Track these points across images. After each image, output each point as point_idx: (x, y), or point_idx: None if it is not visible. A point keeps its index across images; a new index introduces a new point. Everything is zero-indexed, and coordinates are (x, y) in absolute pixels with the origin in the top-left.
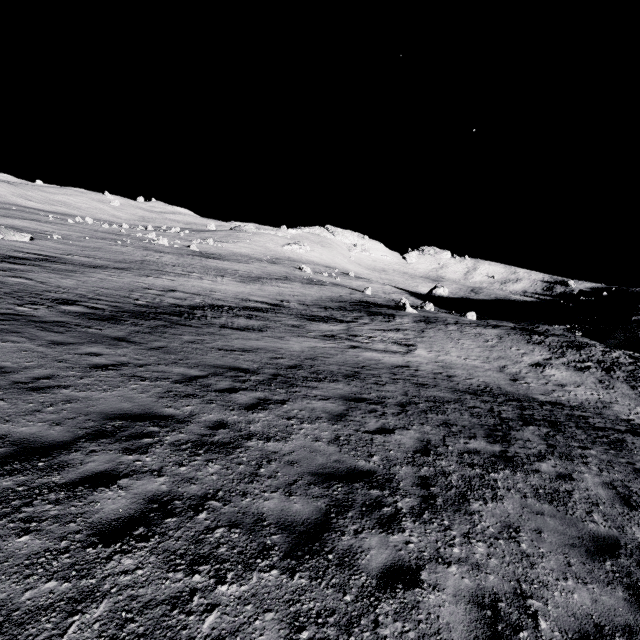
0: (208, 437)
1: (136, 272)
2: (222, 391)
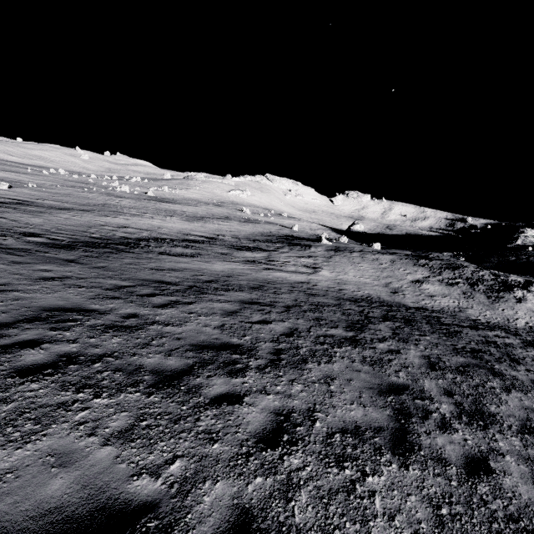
0: (120, 323)
1: (97, 213)
2: (143, 295)
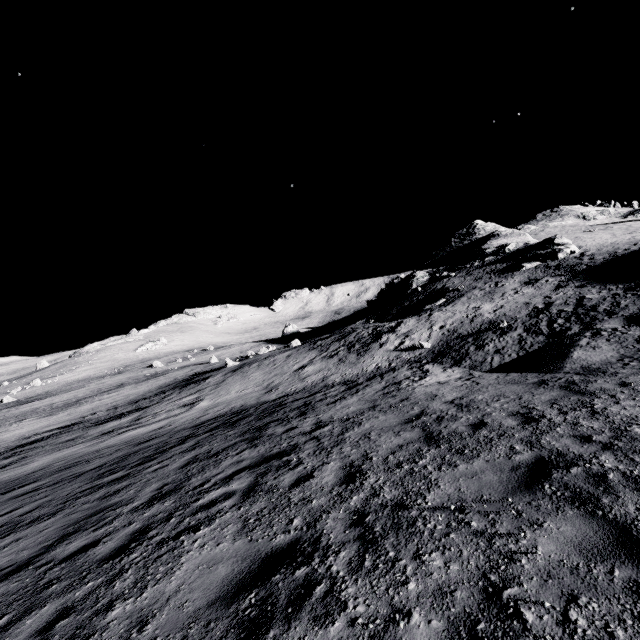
0: None
1: None
2: None
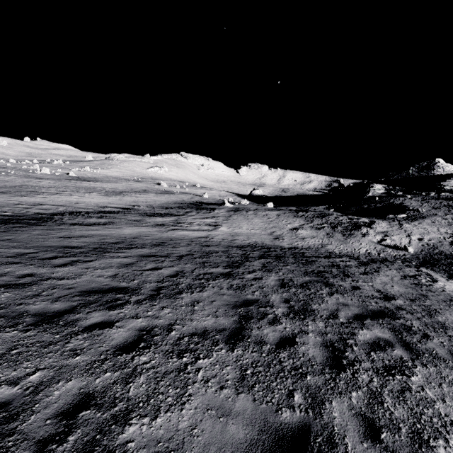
0: (13, 282)
1: (13, 194)
2: (44, 259)
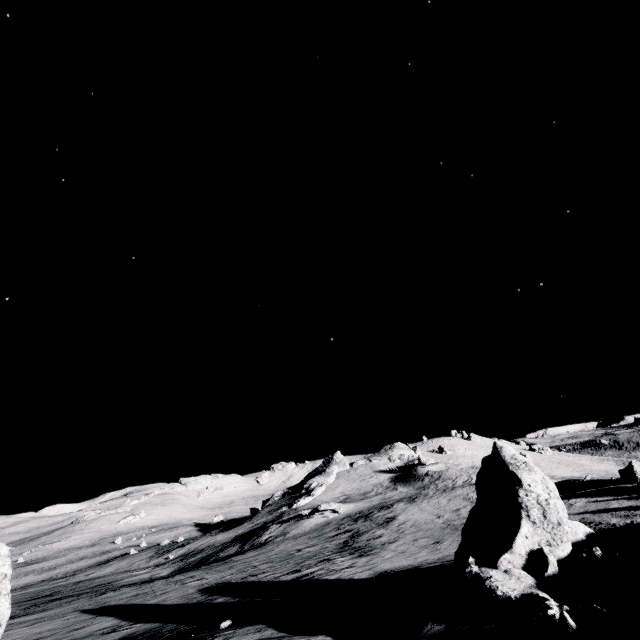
0: None
1: None
2: None
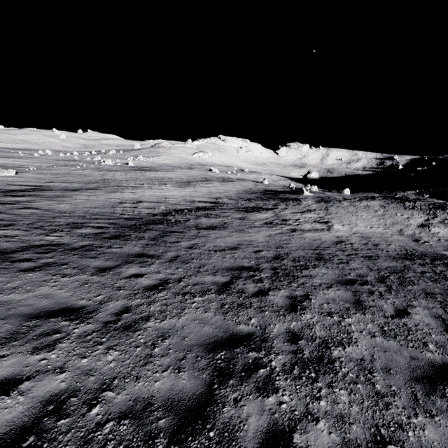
0: (300, 354)
1: (104, 190)
2: (257, 295)
